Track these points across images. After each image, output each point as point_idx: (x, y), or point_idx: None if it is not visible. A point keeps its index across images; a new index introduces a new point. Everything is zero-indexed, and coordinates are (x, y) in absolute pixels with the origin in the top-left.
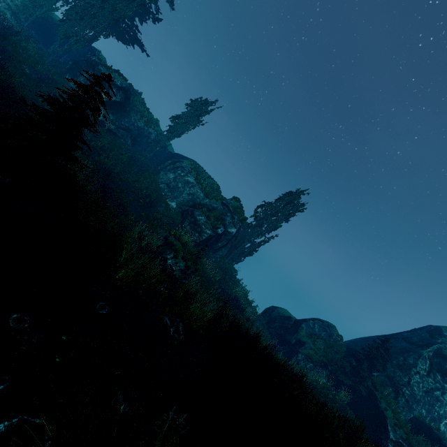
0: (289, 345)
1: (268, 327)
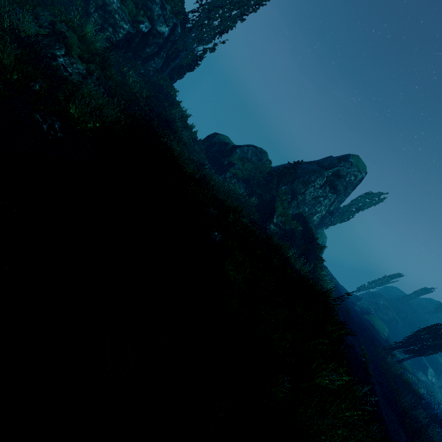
0: (221, 166)
1: (206, 151)
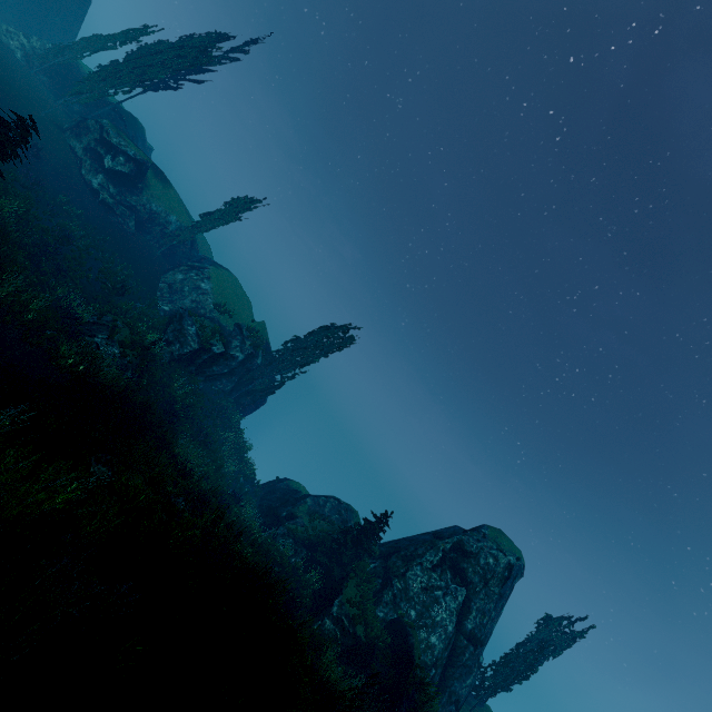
0: (276, 518)
1: (263, 498)
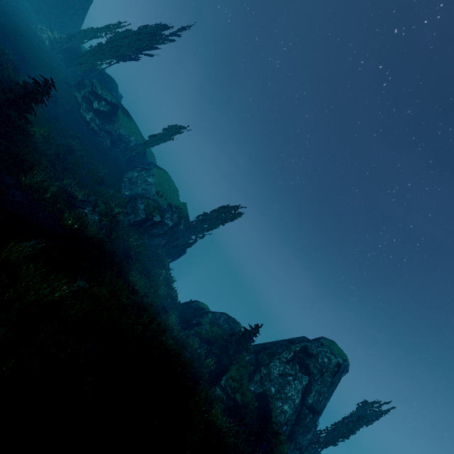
0: (189, 324)
1: (182, 311)
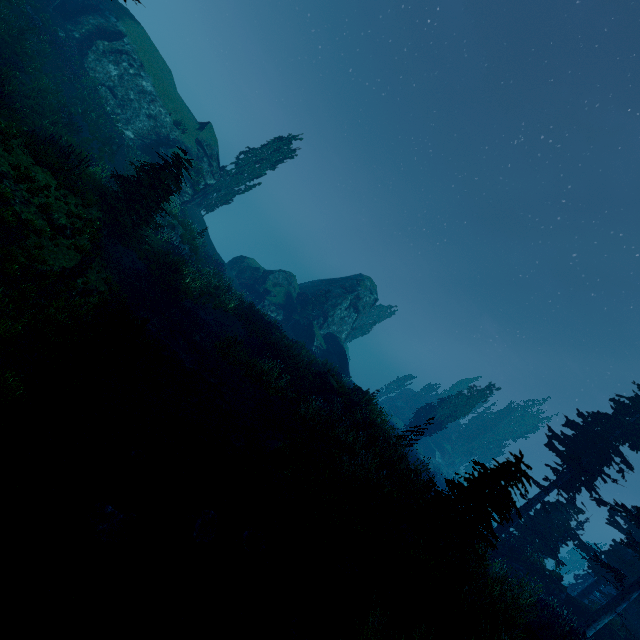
0: (258, 294)
1: (239, 278)
